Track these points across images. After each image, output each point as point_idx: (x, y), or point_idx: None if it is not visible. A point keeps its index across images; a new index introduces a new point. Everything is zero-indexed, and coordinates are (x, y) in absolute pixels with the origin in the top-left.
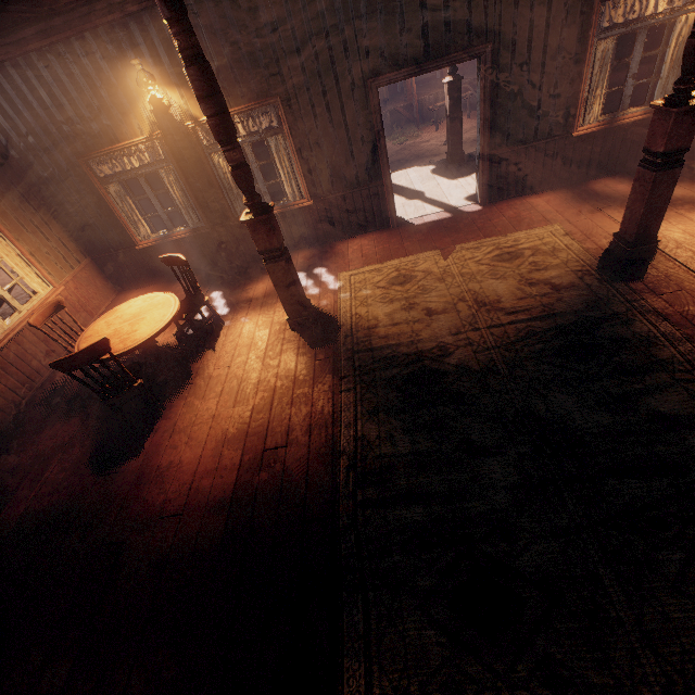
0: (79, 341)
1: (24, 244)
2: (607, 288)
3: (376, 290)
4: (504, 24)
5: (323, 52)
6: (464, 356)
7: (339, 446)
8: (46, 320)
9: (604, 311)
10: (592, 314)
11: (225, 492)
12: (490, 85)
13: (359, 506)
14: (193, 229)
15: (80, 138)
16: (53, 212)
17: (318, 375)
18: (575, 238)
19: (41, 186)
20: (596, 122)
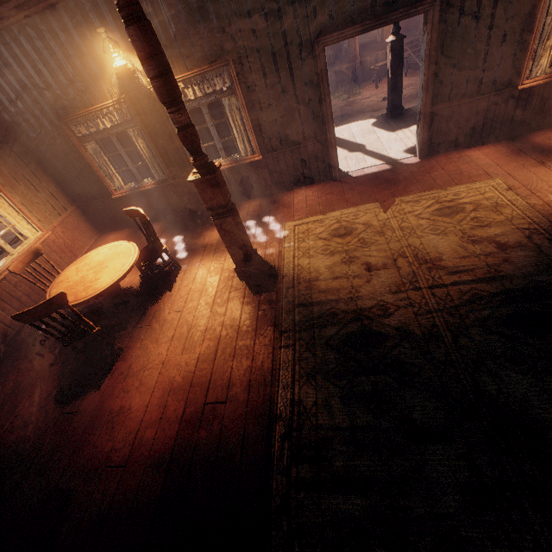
0: (52, 286)
1: (16, 196)
2: None
3: (318, 241)
4: None
5: (272, 14)
6: (404, 318)
7: (275, 409)
8: (25, 266)
9: None
10: (544, 279)
11: (165, 447)
12: (436, 40)
13: (293, 486)
14: (159, 181)
15: (60, 102)
16: (43, 167)
17: (260, 326)
18: (518, 193)
19: (32, 145)
20: (543, 74)
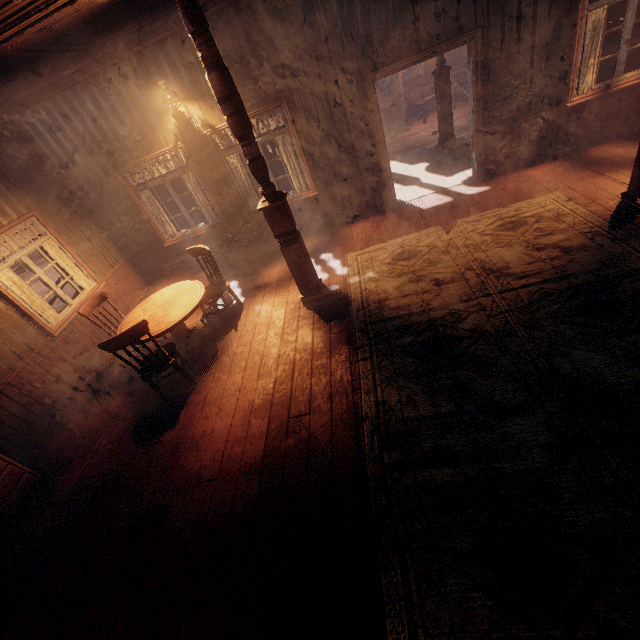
0: (121, 327)
1: (73, 248)
2: (621, 246)
3: (382, 266)
4: (492, 9)
5: (322, 55)
6: (477, 321)
7: (361, 412)
8: (92, 310)
9: (621, 268)
10: (608, 272)
11: (255, 458)
12: (481, 67)
13: (387, 468)
14: (213, 225)
15: (117, 153)
16: (95, 219)
17: (334, 347)
18: (579, 202)
19: (86, 198)
20: (590, 91)
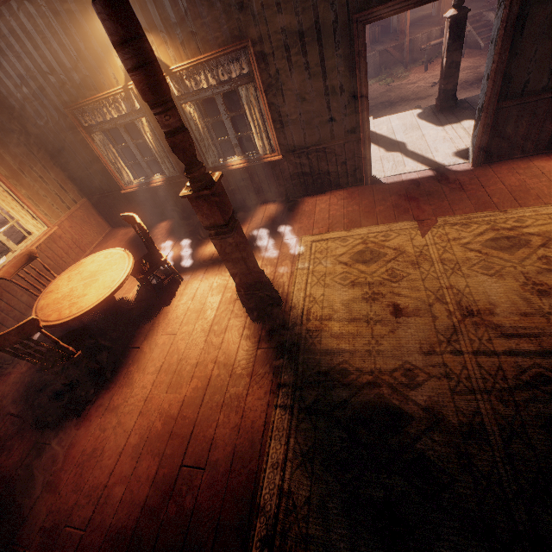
0: (41, 296)
1: (22, 189)
2: None
3: (337, 266)
4: None
5: None
6: (436, 395)
7: (259, 497)
8: (17, 271)
9: None
10: None
11: (129, 518)
12: (516, 15)
13: None
14: (169, 178)
15: (65, 88)
16: (53, 157)
17: (256, 372)
18: None
19: (40, 133)
20: None
